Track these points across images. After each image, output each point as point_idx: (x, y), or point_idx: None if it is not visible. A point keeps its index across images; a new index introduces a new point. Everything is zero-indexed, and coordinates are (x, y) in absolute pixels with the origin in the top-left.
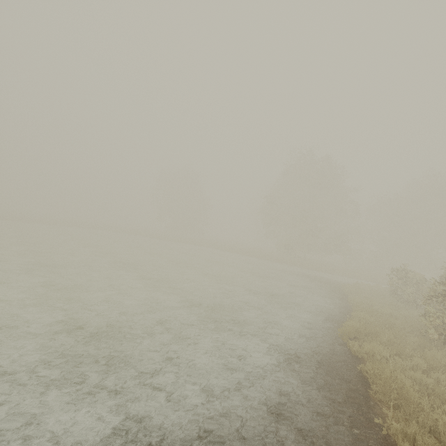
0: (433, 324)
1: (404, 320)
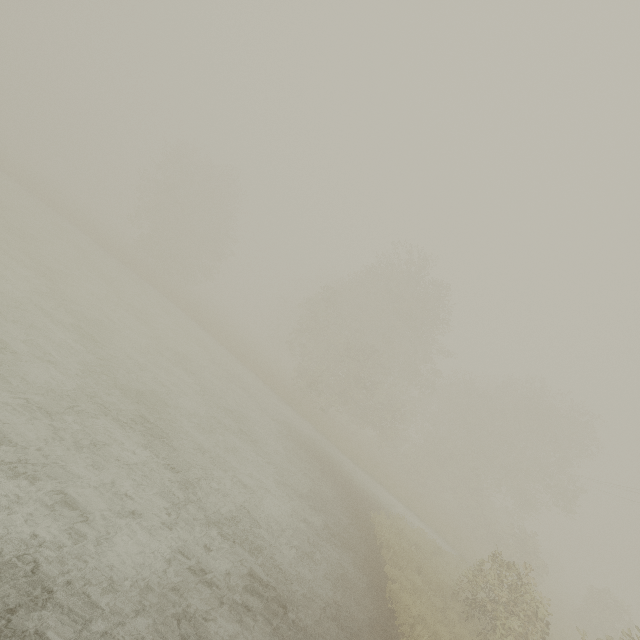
0: None
1: None
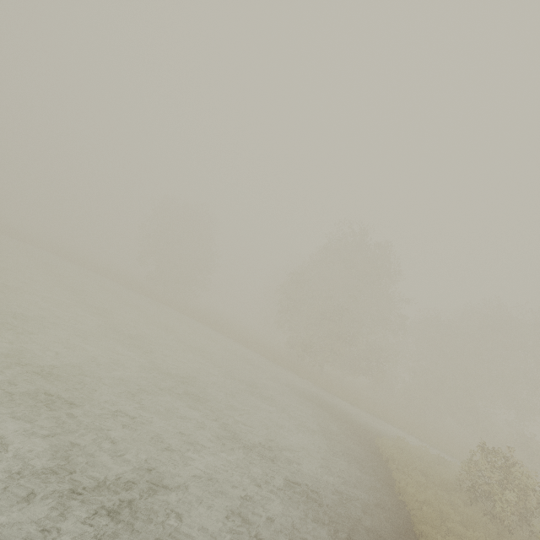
0: None
1: None
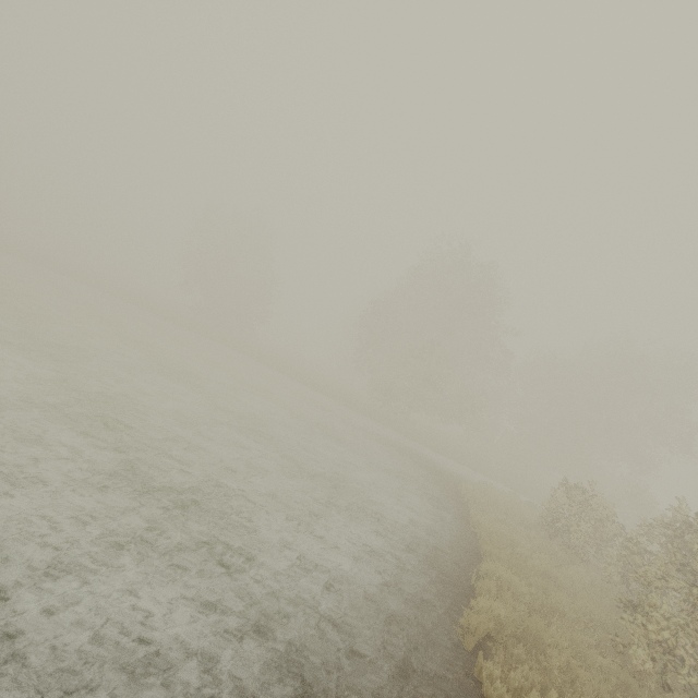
0: (650, 639)
1: (580, 601)
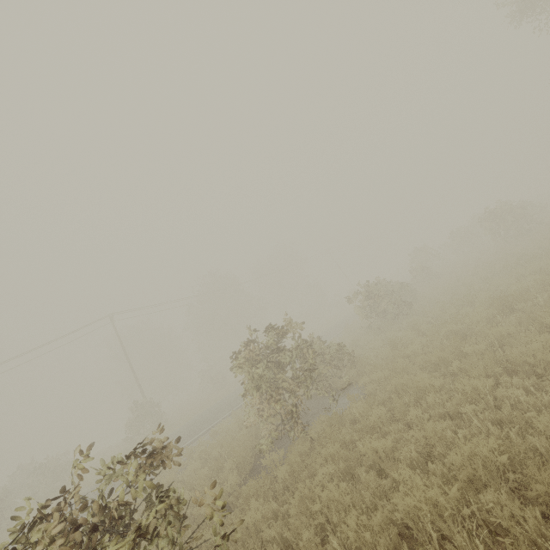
0: None
1: None
